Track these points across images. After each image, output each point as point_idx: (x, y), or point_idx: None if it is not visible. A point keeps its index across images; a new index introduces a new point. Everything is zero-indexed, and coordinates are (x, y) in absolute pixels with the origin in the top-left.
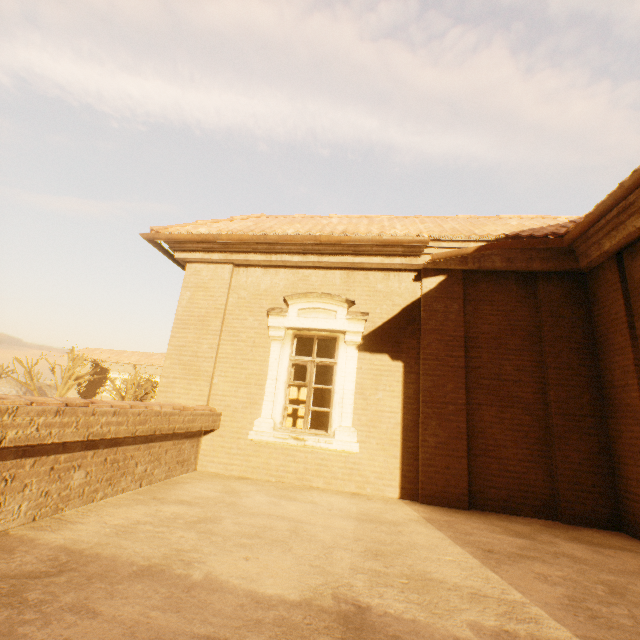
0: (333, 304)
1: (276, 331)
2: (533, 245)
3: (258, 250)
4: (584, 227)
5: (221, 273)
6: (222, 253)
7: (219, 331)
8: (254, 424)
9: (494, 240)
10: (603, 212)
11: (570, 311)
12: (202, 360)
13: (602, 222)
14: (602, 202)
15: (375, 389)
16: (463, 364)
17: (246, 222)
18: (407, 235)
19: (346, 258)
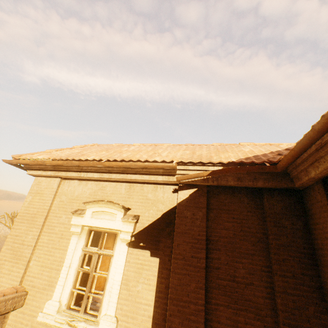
0: (115, 209)
1: (75, 227)
2: (253, 170)
3: (73, 169)
4: (290, 159)
5: (52, 184)
6: (53, 171)
7: (41, 225)
8: (45, 306)
9: (226, 165)
10: (302, 149)
11: (291, 222)
12: (25, 247)
13: (305, 155)
14: (299, 141)
15: (137, 281)
16: (204, 265)
17: (79, 149)
18: (165, 161)
19: (127, 175)
